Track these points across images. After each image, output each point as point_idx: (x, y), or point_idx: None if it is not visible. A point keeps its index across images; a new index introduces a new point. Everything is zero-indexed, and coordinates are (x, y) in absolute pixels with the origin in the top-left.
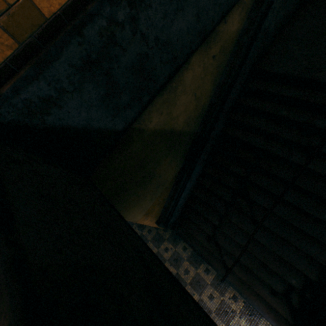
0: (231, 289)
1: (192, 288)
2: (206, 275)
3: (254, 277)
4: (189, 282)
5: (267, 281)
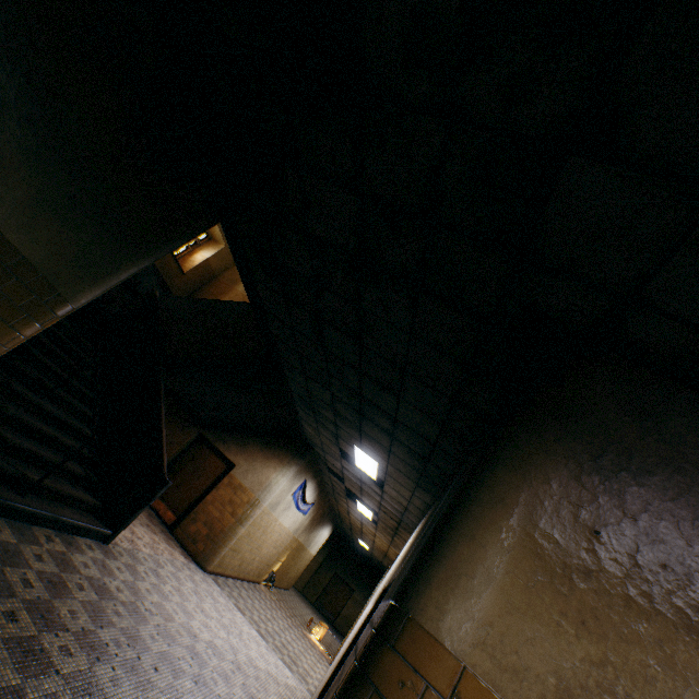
0: (37, 531)
1: (15, 566)
2: (3, 533)
3: (57, 479)
4: (2, 562)
5: (74, 467)
